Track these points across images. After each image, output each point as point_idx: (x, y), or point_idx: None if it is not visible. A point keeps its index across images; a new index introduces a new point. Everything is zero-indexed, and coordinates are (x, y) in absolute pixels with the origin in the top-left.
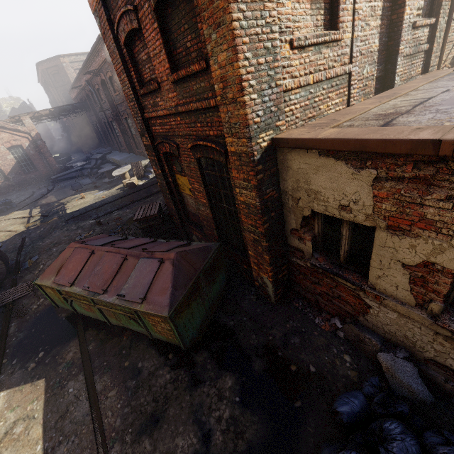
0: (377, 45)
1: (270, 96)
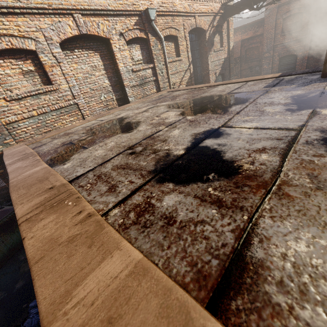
0: (108, 83)
1: None
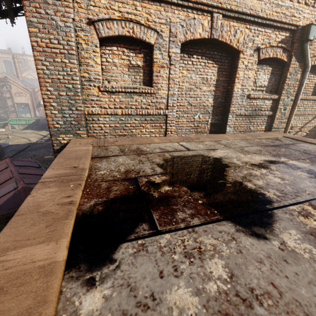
0: (211, 102)
1: (71, 115)
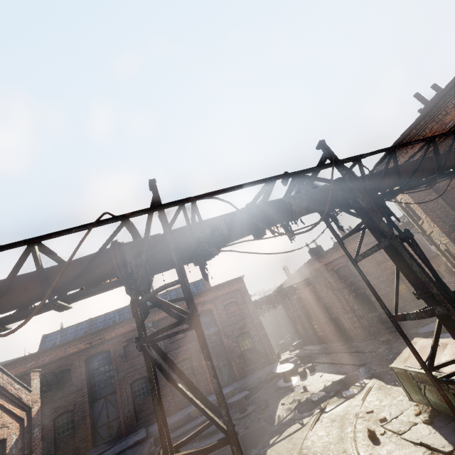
0: None
1: None
